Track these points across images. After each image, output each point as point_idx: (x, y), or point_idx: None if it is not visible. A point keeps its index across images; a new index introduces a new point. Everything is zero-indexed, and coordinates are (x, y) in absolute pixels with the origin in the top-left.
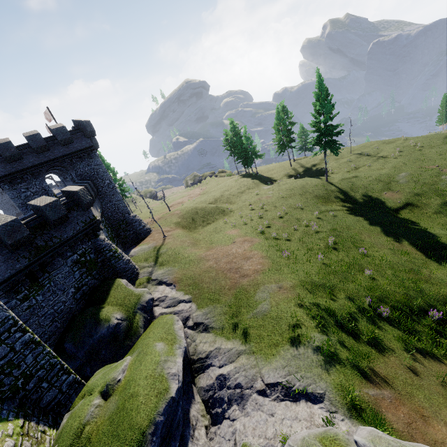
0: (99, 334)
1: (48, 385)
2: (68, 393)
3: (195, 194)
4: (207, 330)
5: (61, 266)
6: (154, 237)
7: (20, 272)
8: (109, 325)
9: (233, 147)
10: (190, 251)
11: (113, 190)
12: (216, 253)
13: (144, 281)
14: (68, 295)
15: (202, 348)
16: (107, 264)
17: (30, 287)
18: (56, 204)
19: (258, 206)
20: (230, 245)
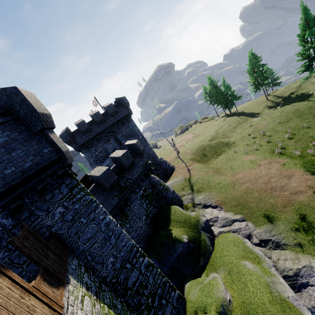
0: (177, 253)
1: (165, 302)
2: (177, 308)
3: (189, 138)
4: (280, 246)
5: (135, 200)
6: (179, 172)
7: (115, 207)
8: (183, 244)
9: (212, 97)
10: (218, 178)
11: (145, 142)
12: (246, 176)
13: (190, 206)
14: (142, 222)
15: (283, 265)
16: (160, 195)
17: (121, 218)
18: (127, 154)
19: (259, 134)
20: (257, 168)
